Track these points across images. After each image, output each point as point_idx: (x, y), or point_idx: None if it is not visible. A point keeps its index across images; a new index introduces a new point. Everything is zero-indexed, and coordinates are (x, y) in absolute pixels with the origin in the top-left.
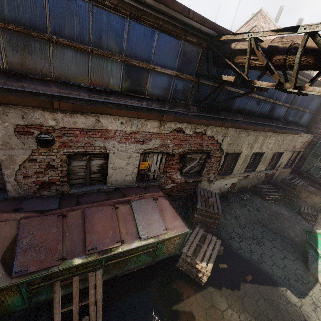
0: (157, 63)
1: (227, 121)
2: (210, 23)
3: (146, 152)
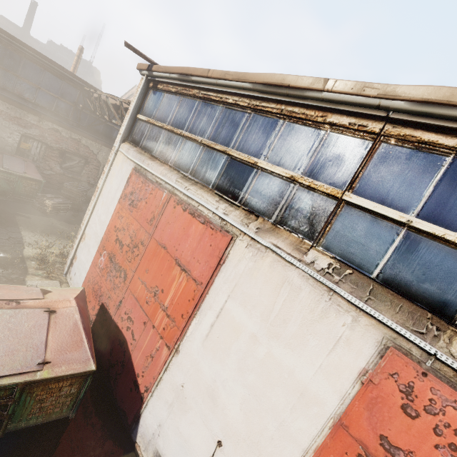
0: (43, 86)
1: (103, 142)
2: (80, 79)
3: (27, 135)
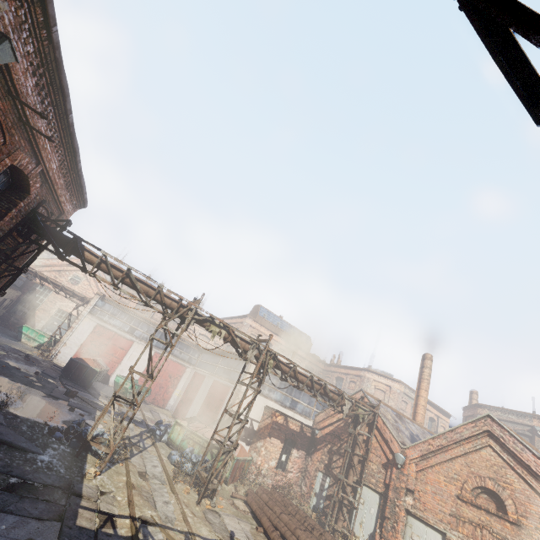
0: None
1: None
2: None
3: None
